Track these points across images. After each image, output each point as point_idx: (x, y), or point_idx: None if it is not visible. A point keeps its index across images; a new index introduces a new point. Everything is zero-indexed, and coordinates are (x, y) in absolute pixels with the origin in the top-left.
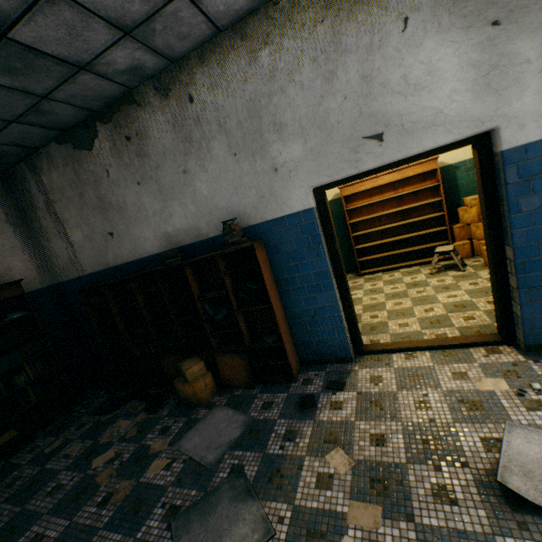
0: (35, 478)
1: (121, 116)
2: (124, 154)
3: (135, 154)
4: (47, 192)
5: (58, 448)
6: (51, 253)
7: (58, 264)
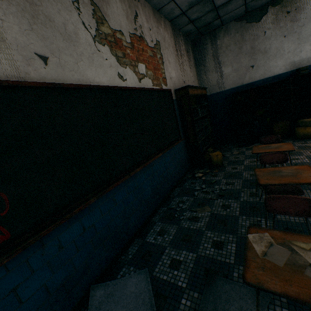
0: (248, 156)
1: (288, 1)
2: (280, 21)
3: (288, 21)
4: (217, 49)
5: (240, 152)
6: (205, 81)
7: (207, 87)
